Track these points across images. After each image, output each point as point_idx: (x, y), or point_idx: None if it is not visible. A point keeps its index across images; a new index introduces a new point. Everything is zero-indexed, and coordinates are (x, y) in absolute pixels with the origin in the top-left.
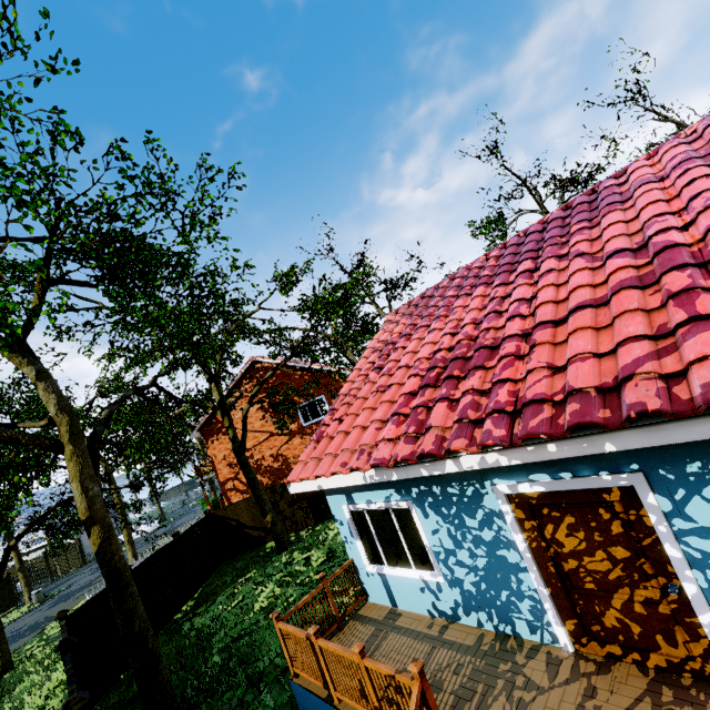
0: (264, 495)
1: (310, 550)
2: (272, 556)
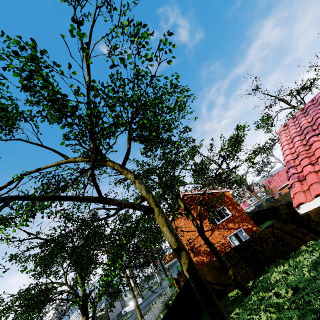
0: (223, 257)
1: (271, 290)
2: (239, 299)
